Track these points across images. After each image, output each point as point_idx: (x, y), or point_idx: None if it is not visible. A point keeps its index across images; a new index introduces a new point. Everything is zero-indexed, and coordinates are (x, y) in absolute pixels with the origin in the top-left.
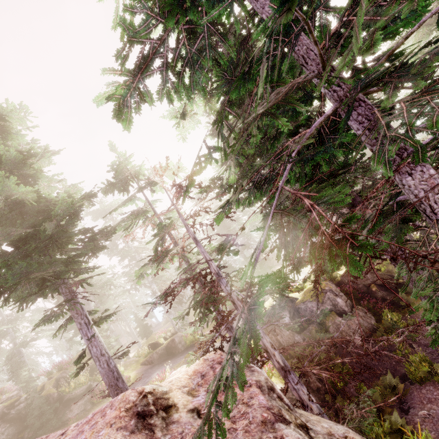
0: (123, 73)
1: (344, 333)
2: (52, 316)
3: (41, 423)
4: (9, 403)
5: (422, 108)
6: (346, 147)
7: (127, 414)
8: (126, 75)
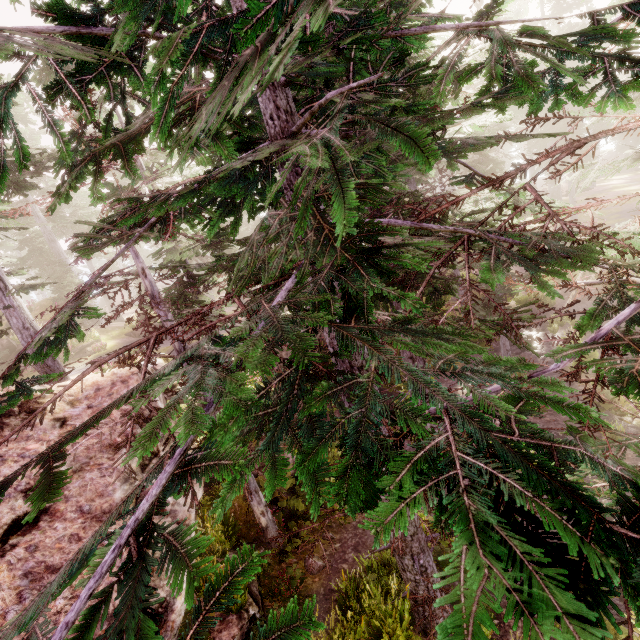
0: None
1: None
2: None
3: None
4: None
5: (287, 225)
6: None
7: None
8: None
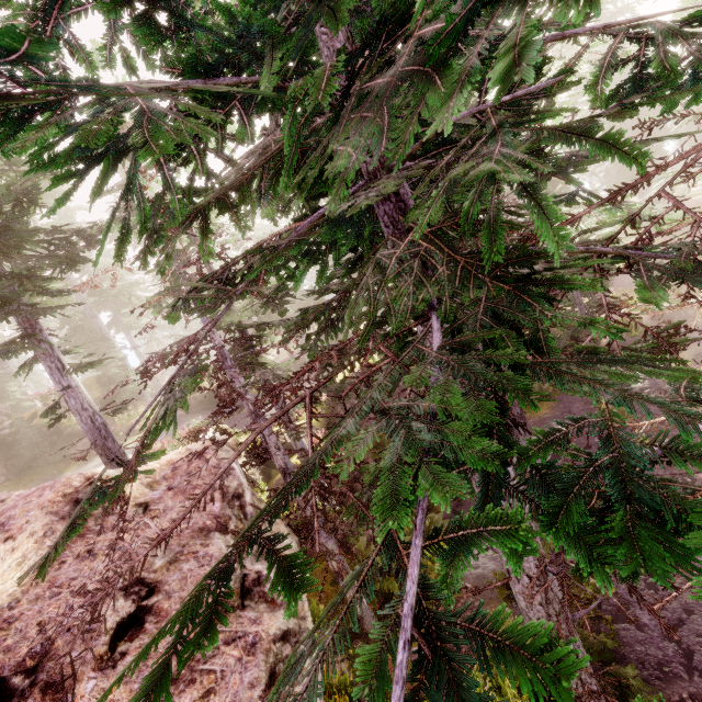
0: (14, 13)
1: None
2: (8, 351)
3: (34, 455)
4: None
5: (409, 262)
6: None
7: (64, 500)
8: (23, 15)
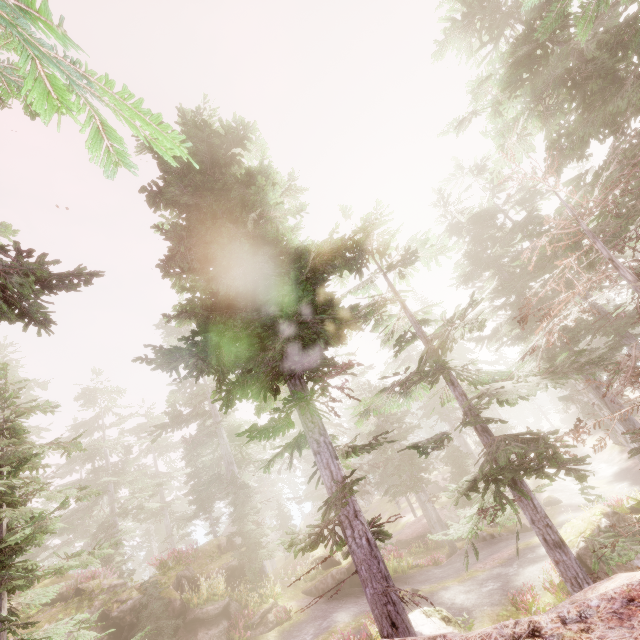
0: None
1: None
2: (273, 427)
3: None
4: (111, 596)
5: None
6: None
7: None
8: None
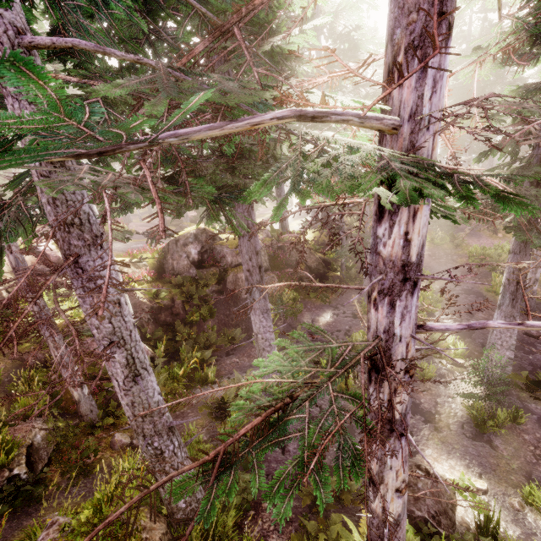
0: None
1: (238, 287)
2: None
3: None
4: None
5: None
6: (96, 38)
7: None
8: None
